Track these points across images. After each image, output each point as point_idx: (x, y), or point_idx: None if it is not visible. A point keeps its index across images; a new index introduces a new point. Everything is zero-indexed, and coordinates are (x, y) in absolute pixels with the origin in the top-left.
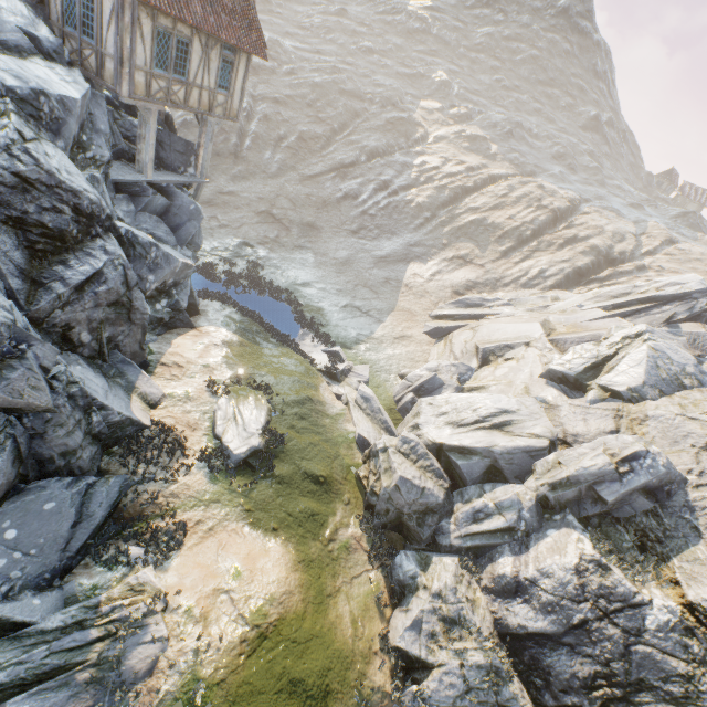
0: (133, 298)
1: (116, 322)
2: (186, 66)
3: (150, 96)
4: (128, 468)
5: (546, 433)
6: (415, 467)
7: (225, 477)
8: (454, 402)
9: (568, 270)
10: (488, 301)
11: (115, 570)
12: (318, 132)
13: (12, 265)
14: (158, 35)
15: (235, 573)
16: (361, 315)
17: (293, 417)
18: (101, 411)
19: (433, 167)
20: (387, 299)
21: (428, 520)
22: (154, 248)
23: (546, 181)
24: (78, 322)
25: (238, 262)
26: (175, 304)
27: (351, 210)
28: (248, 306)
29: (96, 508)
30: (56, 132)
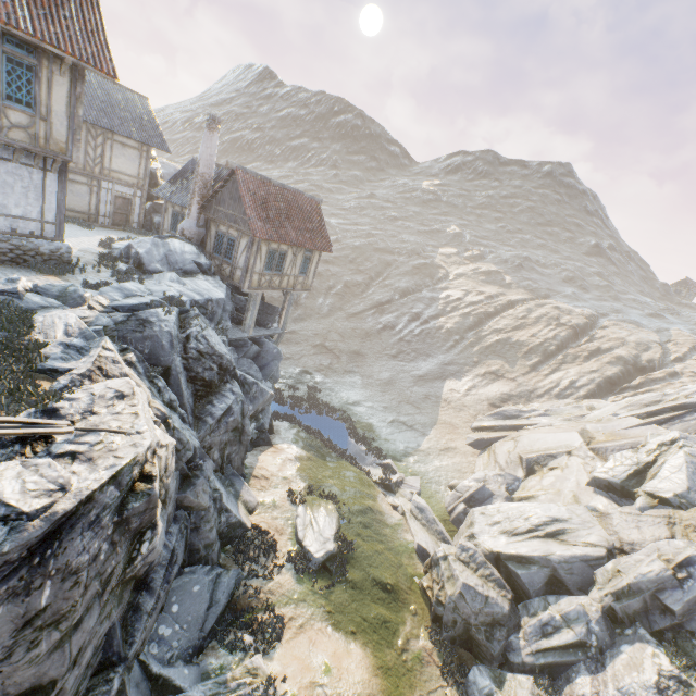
0: (244, 424)
1: (233, 442)
2: (282, 266)
3: (260, 286)
4: (238, 564)
5: (601, 542)
6: (476, 576)
7: (308, 579)
8: (505, 511)
9: (598, 379)
10: (525, 411)
11: (234, 654)
12: (359, 280)
13: (190, 407)
14: (269, 253)
15: (326, 669)
16: (407, 429)
17: (358, 525)
18: (225, 513)
19: (456, 298)
20: (428, 414)
21: (496, 634)
22: (255, 385)
23: (560, 302)
24: (215, 443)
25: (299, 387)
26: (261, 426)
27: (390, 338)
28: (309, 425)
29: (221, 596)
30: (212, 319)
